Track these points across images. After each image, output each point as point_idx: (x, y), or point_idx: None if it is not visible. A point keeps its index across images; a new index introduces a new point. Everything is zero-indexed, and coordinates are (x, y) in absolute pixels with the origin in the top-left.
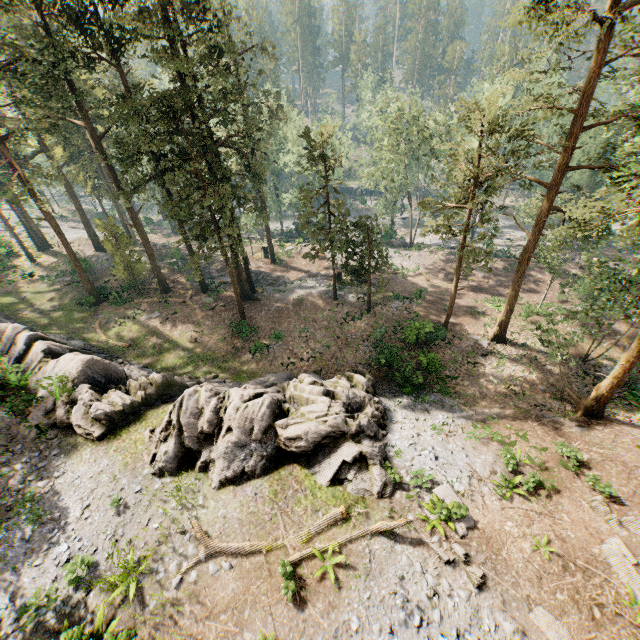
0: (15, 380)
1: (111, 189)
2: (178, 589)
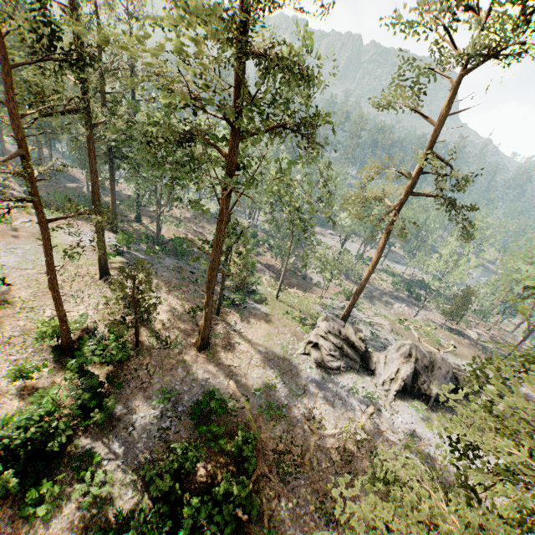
0: None
1: None
2: None
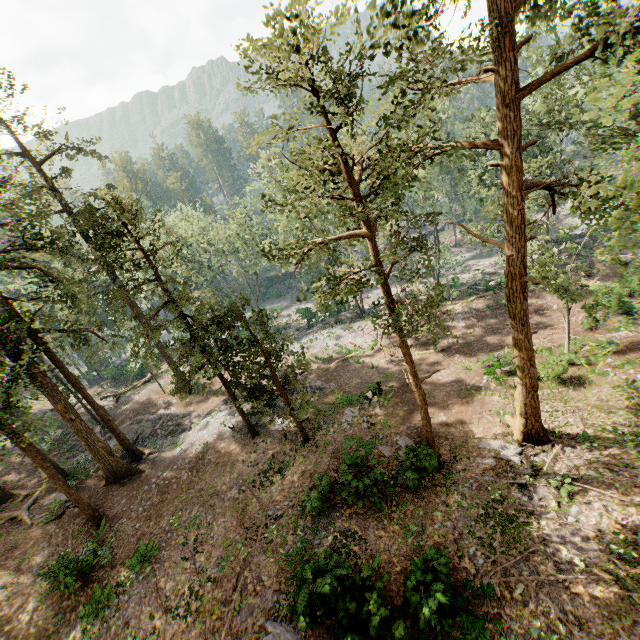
0: None
1: None
2: None
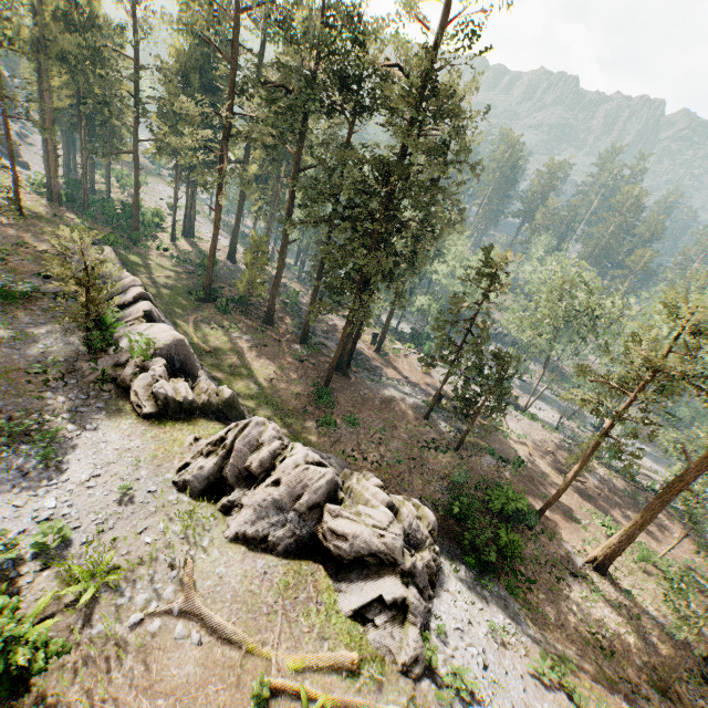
0: (107, 322)
1: (273, 217)
2: (132, 630)
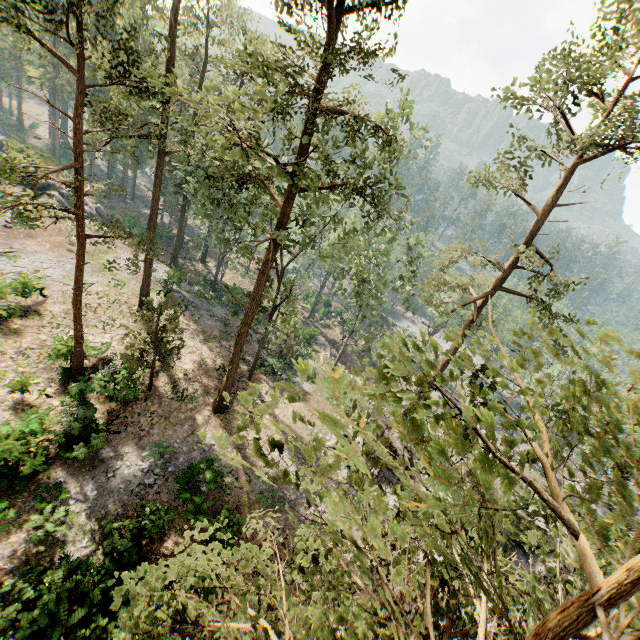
0: None
1: None
2: None
